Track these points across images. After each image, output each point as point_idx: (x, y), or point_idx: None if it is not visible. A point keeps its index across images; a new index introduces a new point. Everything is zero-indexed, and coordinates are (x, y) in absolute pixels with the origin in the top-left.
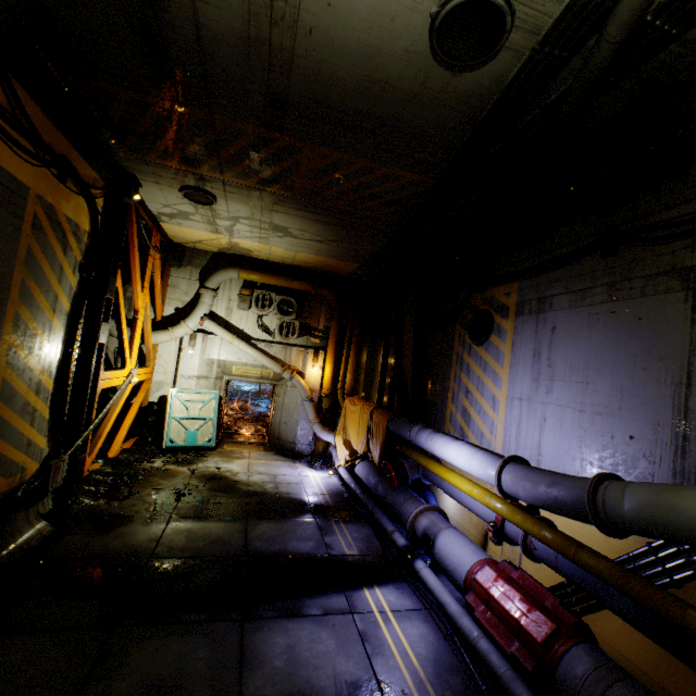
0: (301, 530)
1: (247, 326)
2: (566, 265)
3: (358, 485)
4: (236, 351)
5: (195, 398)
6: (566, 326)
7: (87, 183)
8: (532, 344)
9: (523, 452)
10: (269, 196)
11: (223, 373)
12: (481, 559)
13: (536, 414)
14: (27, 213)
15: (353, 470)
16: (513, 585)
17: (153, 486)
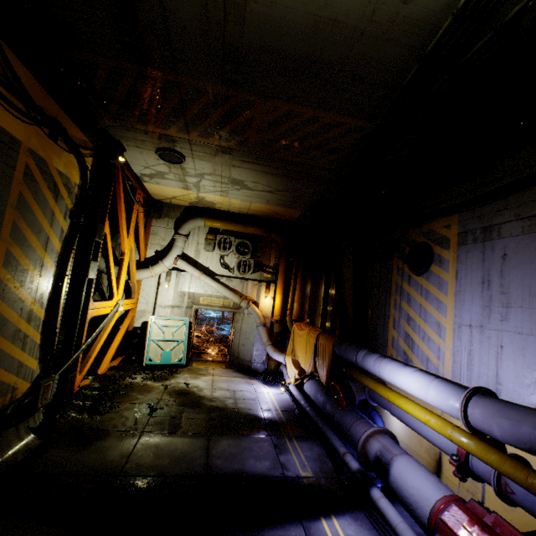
0: (258, 447)
1: (211, 265)
2: (514, 193)
3: (307, 402)
4: (203, 285)
5: (169, 324)
6: (519, 252)
7: (77, 143)
8: (479, 271)
9: (477, 380)
10: (227, 152)
11: (192, 303)
12: (445, 495)
13: (490, 342)
14: (19, 164)
15: (302, 387)
16: (491, 534)
17: (131, 401)
